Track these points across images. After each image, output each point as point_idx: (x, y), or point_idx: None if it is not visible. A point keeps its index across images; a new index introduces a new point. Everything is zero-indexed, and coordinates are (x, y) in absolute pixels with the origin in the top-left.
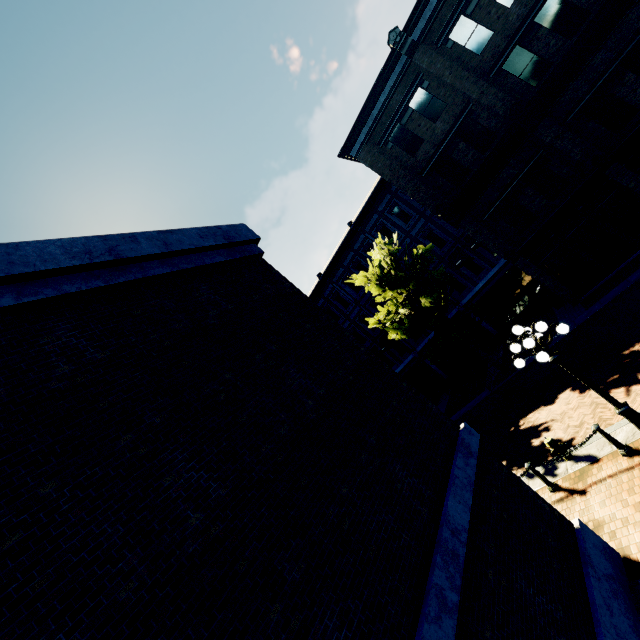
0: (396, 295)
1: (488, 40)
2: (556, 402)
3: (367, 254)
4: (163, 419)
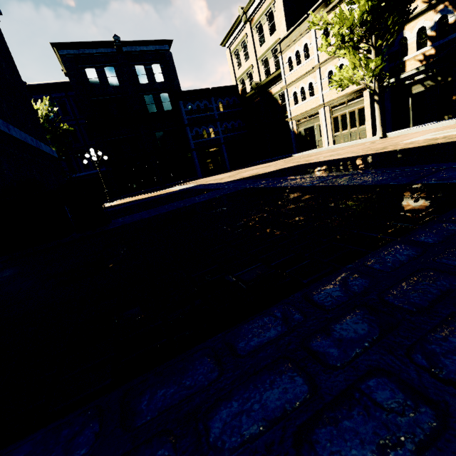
0: None
1: (146, 83)
2: None
3: None
4: None
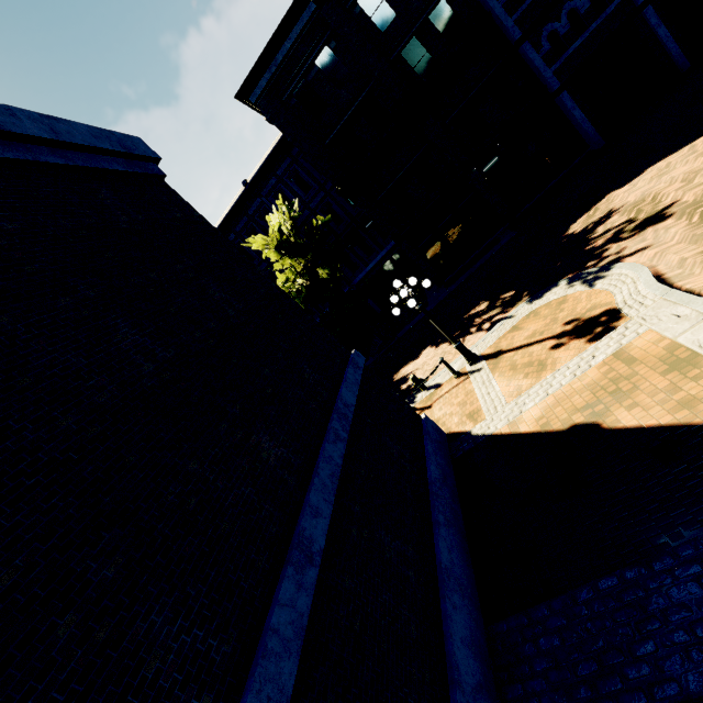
0: (295, 264)
1: (391, 20)
2: (420, 357)
3: (263, 221)
4: (98, 294)
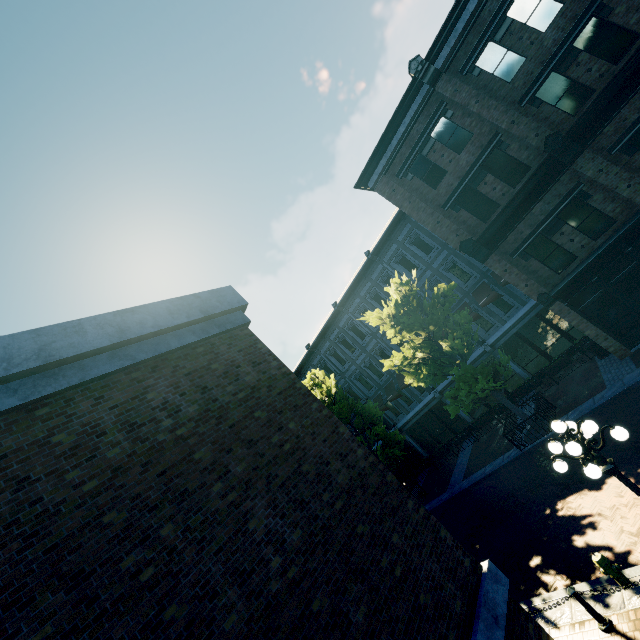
0: (414, 337)
1: (519, 67)
2: (604, 489)
3: (385, 285)
4: (45, 637)
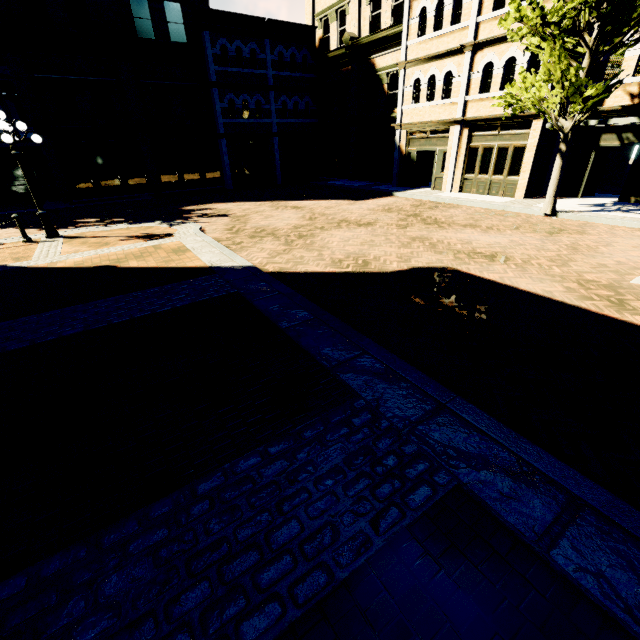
0: None
1: None
2: None
3: None
4: None
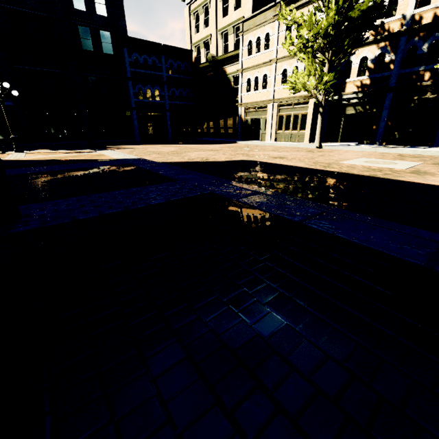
0: None
1: (82, 10)
2: None
3: None
4: None
